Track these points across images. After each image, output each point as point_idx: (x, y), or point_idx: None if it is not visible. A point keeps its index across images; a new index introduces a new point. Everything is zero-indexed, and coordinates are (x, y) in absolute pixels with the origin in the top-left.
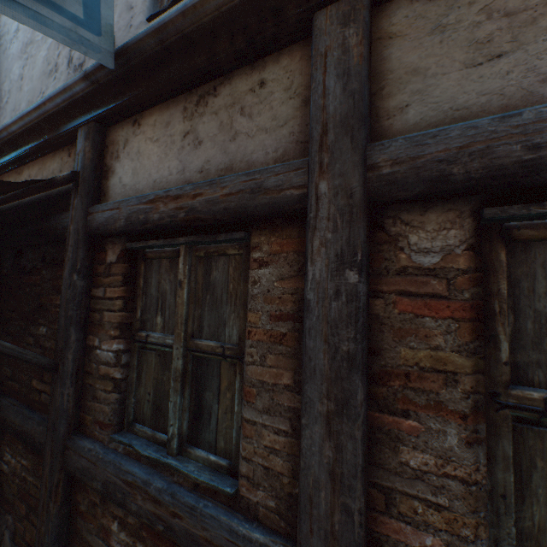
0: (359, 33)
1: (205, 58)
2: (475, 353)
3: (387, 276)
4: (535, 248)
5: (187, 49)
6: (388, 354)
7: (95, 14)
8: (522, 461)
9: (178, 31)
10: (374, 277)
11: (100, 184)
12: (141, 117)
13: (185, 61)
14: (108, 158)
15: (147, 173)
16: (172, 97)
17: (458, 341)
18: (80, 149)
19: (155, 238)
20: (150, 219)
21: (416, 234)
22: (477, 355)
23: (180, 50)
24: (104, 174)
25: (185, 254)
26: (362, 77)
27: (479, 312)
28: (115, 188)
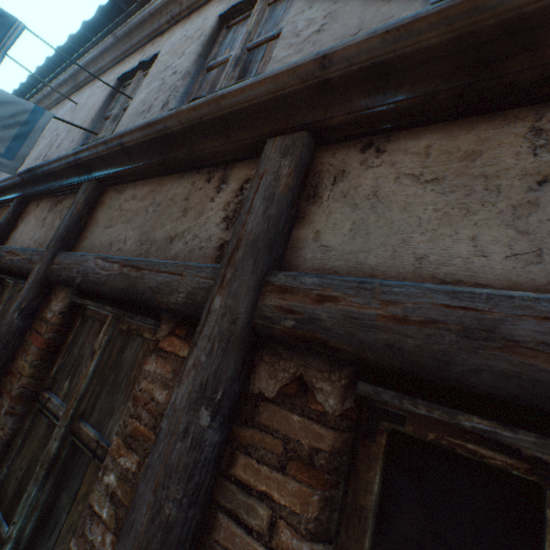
0: (84, 199)
1: (59, 185)
2: (37, 367)
3: (39, 320)
4: (90, 321)
5: (55, 178)
6: (17, 361)
7: (18, 152)
8: (30, 433)
9: (48, 170)
10: (36, 319)
11: (10, 233)
12: (41, 202)
13: (54, 183)
14: (21, 219)
15: (24, 235)
16: (52, 197)
17: (33, 359)
18: (9, 211)
19: (8, 273)
20: (2, 262)
21: (55, 301)
22: (37, 368)
23: (53, 177)
24: (15, 228)
25: (12, 287)
26: (74, 219)
27: (52, 347)
28: (13, 238)
